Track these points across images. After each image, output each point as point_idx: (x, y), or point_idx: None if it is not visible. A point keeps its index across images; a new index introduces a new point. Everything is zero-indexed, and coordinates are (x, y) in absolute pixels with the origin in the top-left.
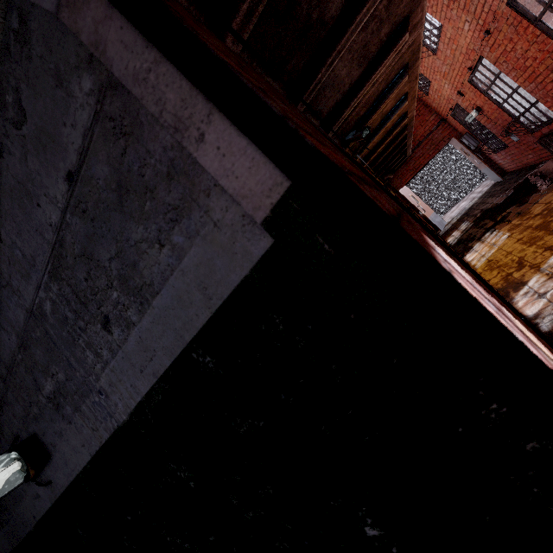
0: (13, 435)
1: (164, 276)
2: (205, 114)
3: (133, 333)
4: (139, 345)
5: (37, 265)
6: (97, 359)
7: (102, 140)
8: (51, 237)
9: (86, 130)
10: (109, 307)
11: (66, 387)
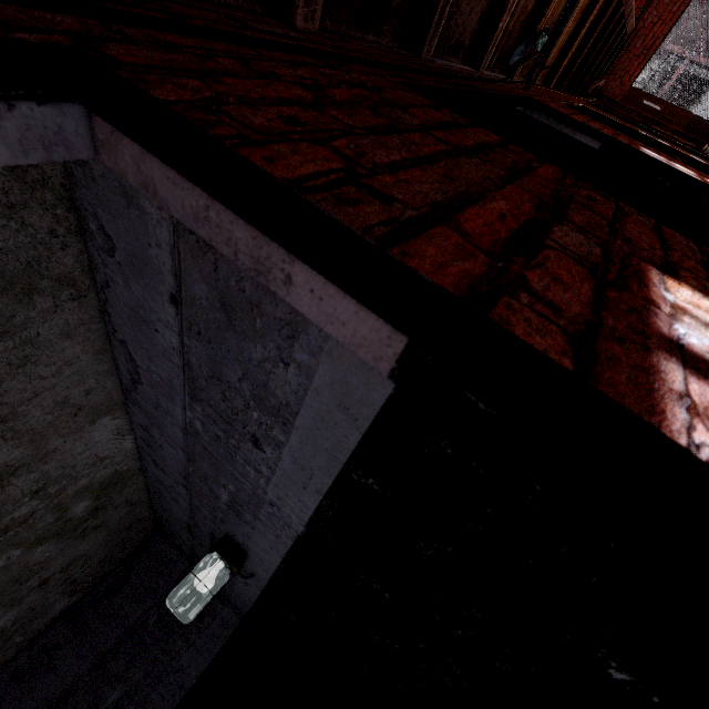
0: (209, 533)
1: (298, 396)
2: (284, 252)
3: (285, 452)
4: (294, 463)
5: (176, 388)
6: (258, 475)
7: (190, 257)
8: (178, 360)
9: (171, 248)
10: (253, 426)
11: (240, 497)
